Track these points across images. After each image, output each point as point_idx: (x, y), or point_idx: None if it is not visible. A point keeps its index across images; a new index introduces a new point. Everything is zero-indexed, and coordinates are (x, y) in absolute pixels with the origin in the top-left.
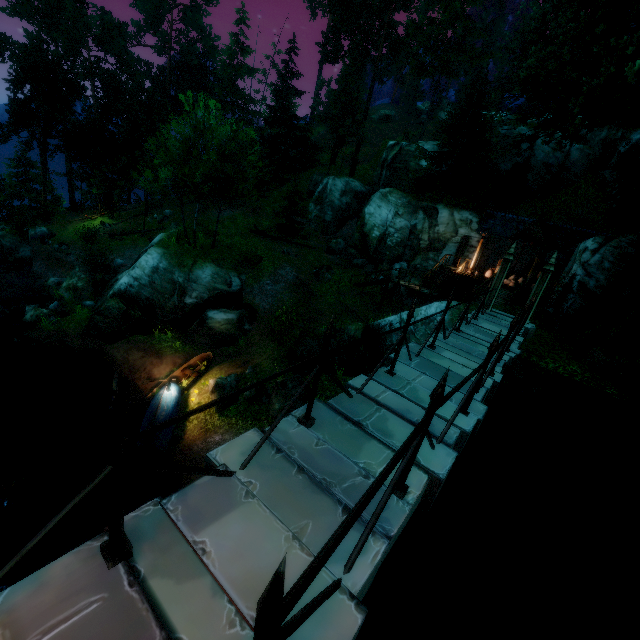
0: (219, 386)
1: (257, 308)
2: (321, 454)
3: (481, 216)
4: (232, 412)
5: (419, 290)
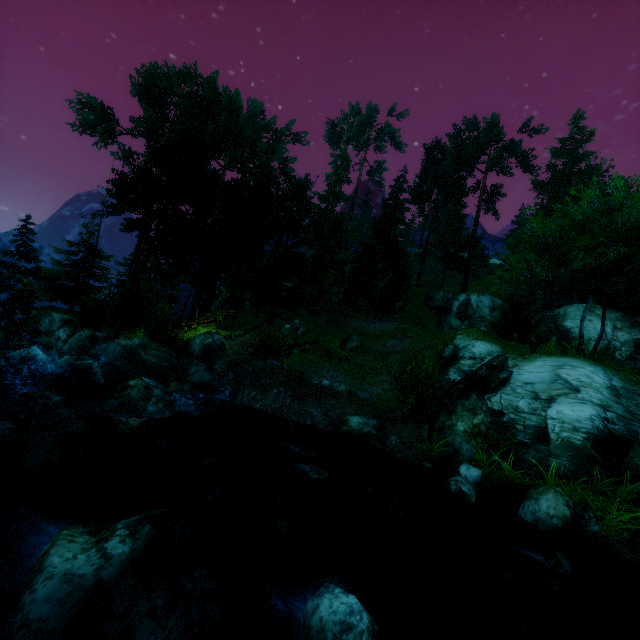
0: None
1: None
2: None
3: None
4: None
5: None
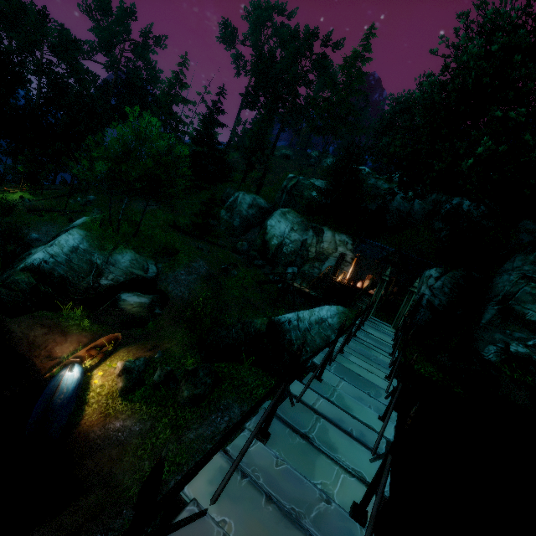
0: (127, 370)
1: (169, 294)
2: (283, 476)
3: (354, 240)
4: (137, 396)
5: (309, 292)
